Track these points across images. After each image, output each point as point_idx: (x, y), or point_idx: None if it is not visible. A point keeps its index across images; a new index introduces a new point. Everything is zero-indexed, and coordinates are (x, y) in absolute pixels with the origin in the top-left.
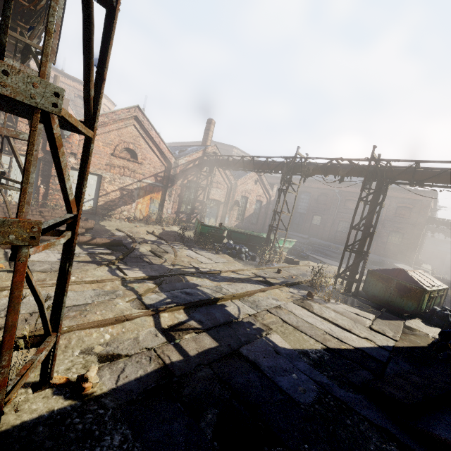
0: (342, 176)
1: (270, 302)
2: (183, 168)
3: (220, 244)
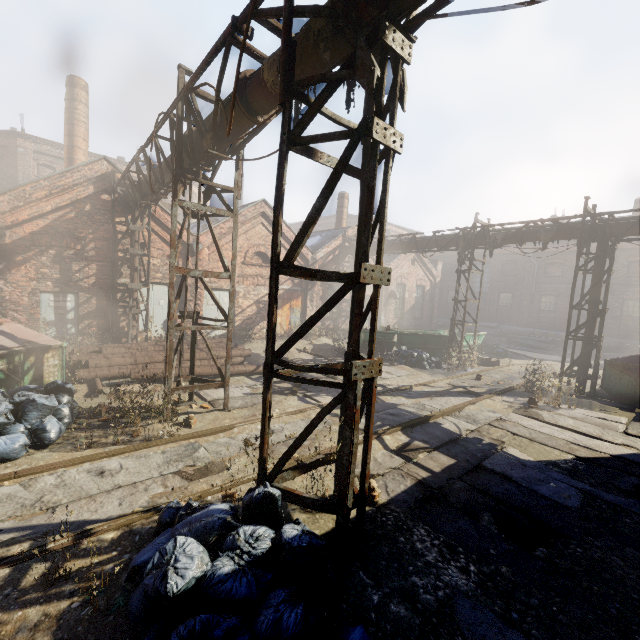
0: (547, 243)
1: (488, 415)
2: (322, 263)
3: (391, 353)
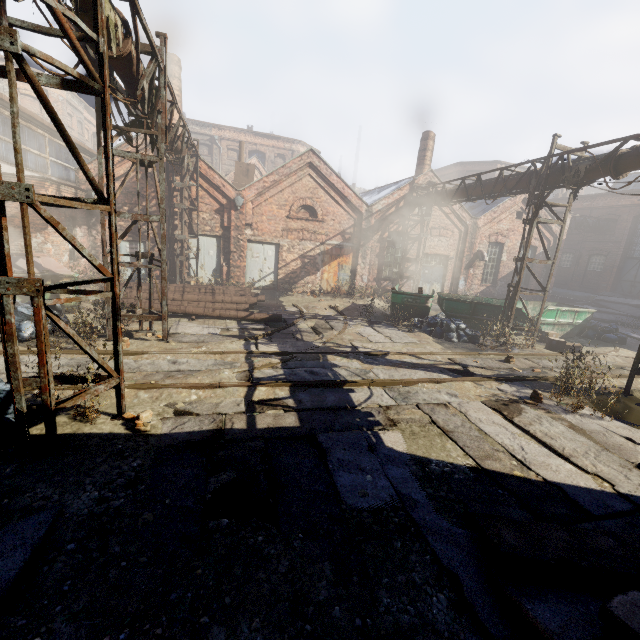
0: None
1: (437, 397)
2: (380, 217)
3: (423, 319)
